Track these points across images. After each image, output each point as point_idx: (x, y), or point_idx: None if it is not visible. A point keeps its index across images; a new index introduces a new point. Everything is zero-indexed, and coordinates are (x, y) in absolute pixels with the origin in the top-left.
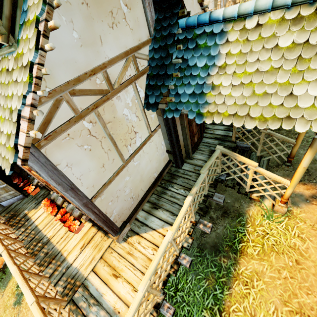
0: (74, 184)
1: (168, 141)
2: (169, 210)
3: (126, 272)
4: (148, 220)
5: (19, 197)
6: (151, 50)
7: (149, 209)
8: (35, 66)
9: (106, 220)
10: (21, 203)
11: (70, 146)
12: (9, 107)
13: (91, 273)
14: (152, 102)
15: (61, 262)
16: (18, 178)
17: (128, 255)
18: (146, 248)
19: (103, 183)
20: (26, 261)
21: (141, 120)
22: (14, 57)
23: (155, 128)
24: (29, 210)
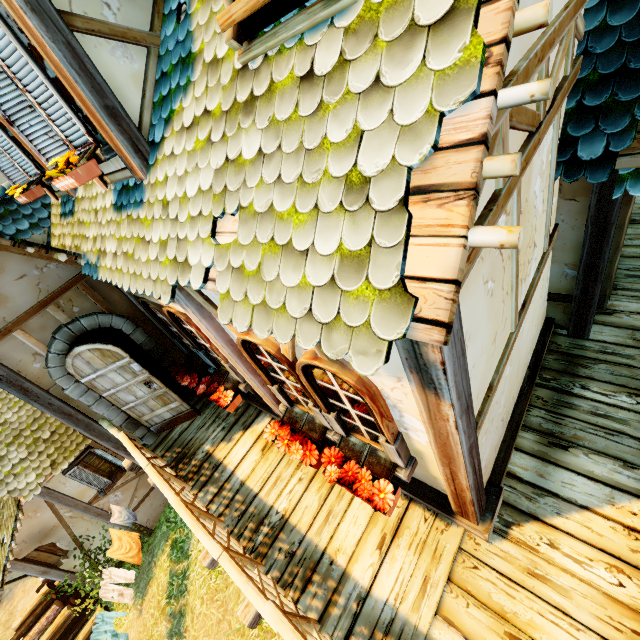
0: (470, 396)
1: (567, 268)
2: (610, 454)
3: (550, 632)
4: (553, 480)
5: (185, 416)
6: (594, 7)
7: (540, 448)
8: (494, 5)
9: (479, 484)
10: (191, 429)
11: (475, 282)
12: (337, 174)
13: (437, 622)
14: (593, 156)
15: (337, 582)
16: (186, 375)
17: (532, 581)
18: (587, 564)
19: (486, 386)
20: (261, 578)
21: (544, 211)
22: (343, 29)
23: (550, 235)
24: (214, 444)
